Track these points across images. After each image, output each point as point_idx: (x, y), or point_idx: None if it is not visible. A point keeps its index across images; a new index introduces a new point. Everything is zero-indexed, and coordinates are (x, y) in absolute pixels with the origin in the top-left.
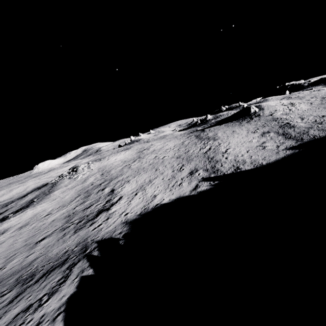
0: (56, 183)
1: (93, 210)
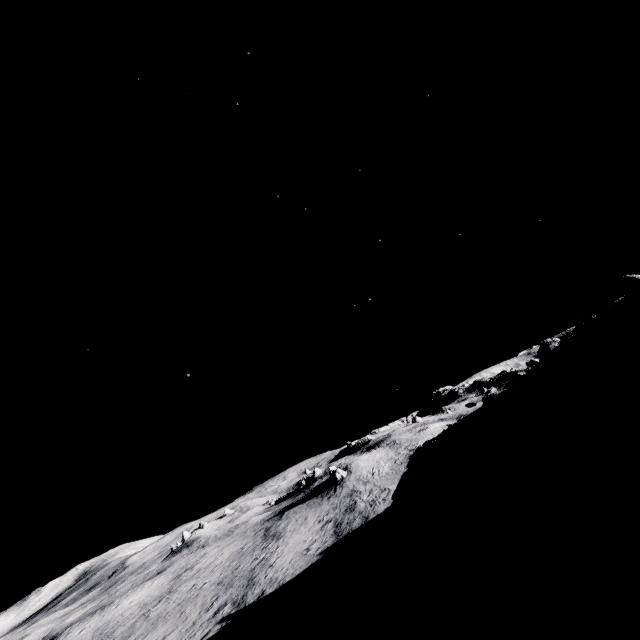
0: None
1: None
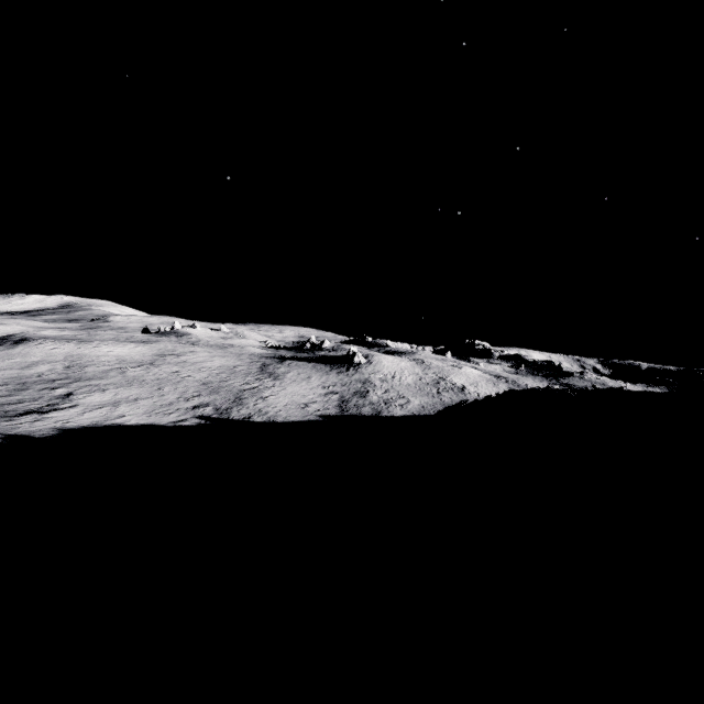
0: None
1: (20, 408)
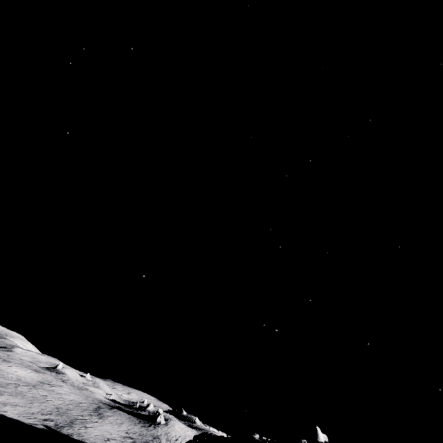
0: None
1: None
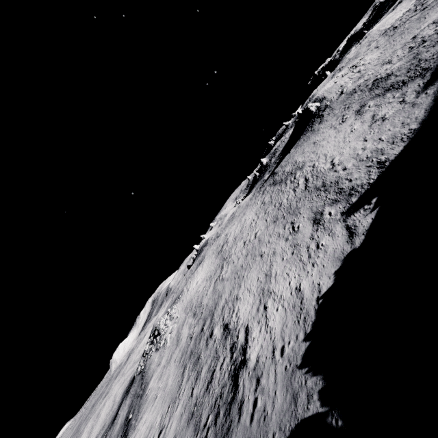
0: (144, 370)
1: (221, 379)
